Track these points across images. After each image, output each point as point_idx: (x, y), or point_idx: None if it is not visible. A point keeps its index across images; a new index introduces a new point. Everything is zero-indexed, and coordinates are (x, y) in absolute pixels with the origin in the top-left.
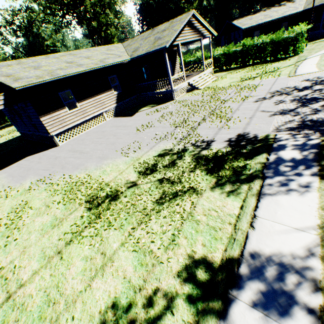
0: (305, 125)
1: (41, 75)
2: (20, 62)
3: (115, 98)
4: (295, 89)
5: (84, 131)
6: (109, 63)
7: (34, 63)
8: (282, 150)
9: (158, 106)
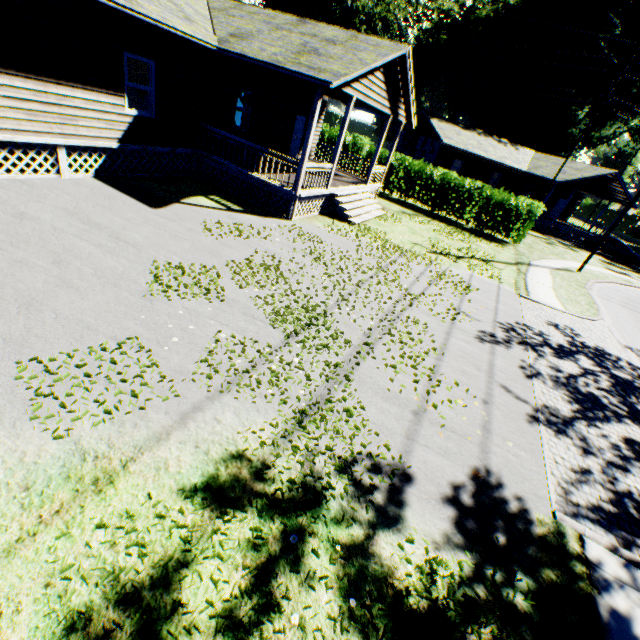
0: (627, 514)
1: None
2: None
3: (124, 125)
4: (546, 342)
5: None
6: (144, 9)
7: None
8: None
9: (245, 214)
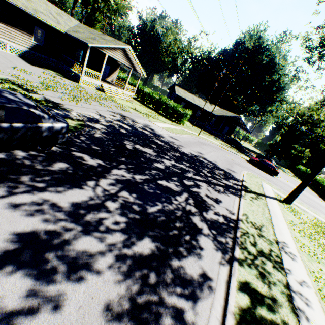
0: (92, 118)
1: None
2: None
3: (31, 45)
4: (133, 121)
5: None
6: (40, 16)
7: None
8: (56, 110)
9: (63, 77)
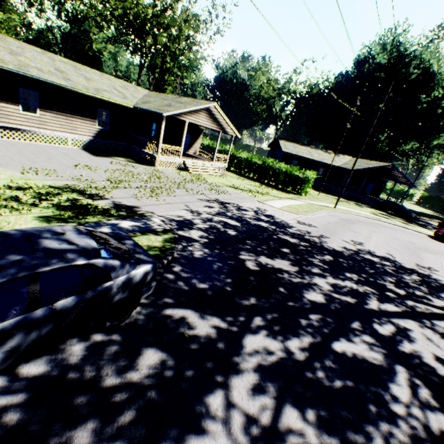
0: (182, 221)
1: (7, 61)
2: (4, 39)
3: (96, 132)
4: (238, 207)
5: (30, 141)
6: (103, 95)
7: (20, 48)
8: (131, 222)
9: (135, 163)
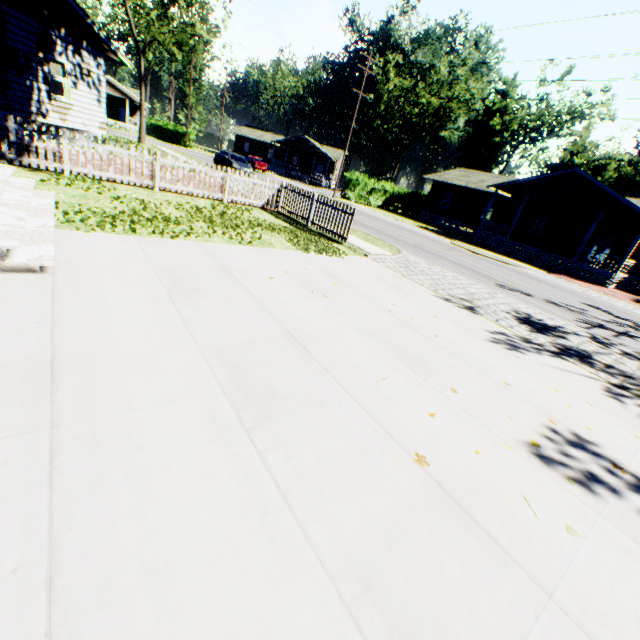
0: None
1: None
2: None
3: None
4: None
5: None
6: None
7: None
8: None
9: None
